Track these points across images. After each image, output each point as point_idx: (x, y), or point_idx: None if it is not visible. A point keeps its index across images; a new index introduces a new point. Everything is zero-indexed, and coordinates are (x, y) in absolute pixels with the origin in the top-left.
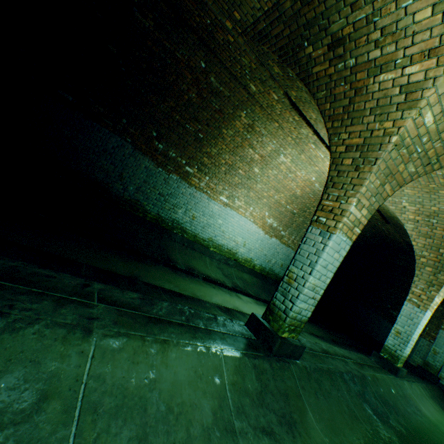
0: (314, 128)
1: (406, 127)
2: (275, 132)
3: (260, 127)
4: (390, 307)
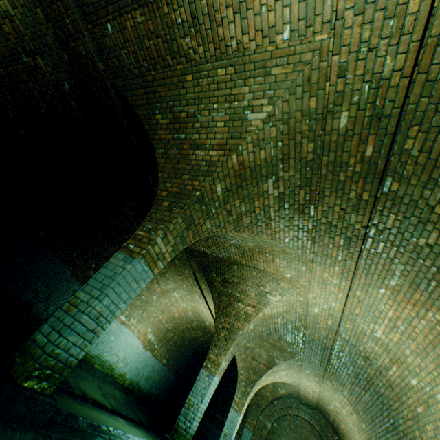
0: (202, 289)
1: (245, 328)
2: (177, 280)
3: (170, 275)
4: (217, 411)
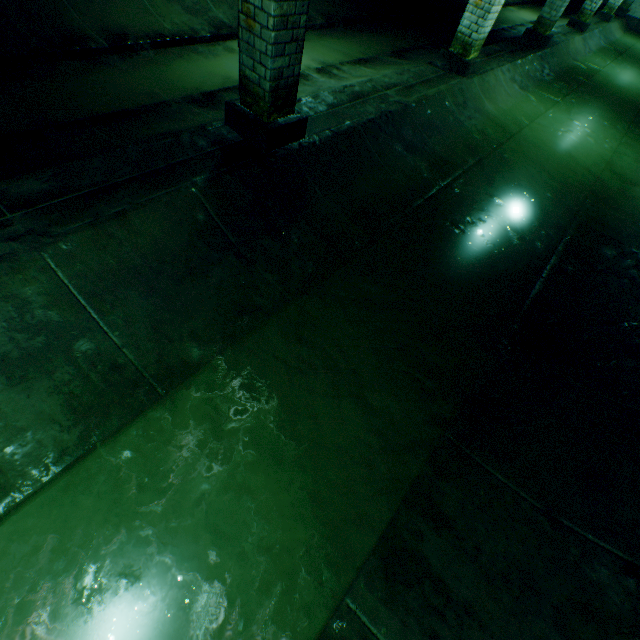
0: None
1: None
2: None
3: None
4: None
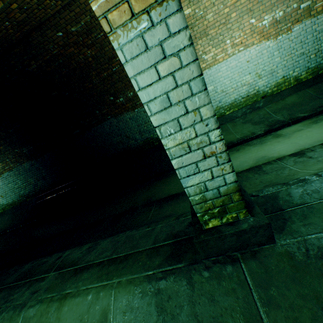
0: None
1: None
2: None
3: None
4: None
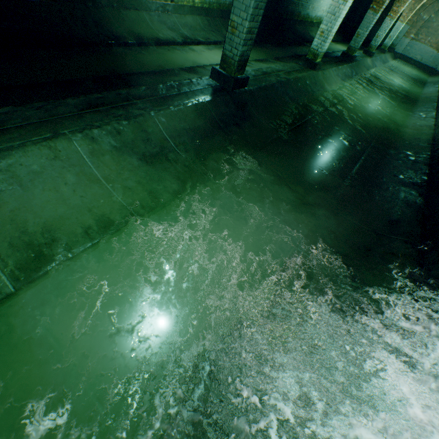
0: None
1: None
2: None
3: None
4: (384, 18)
